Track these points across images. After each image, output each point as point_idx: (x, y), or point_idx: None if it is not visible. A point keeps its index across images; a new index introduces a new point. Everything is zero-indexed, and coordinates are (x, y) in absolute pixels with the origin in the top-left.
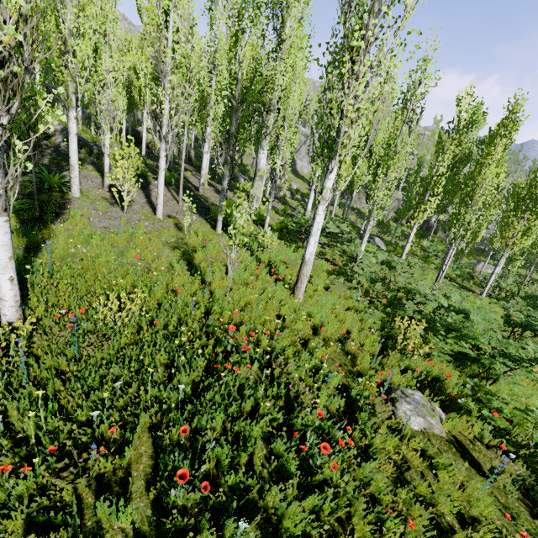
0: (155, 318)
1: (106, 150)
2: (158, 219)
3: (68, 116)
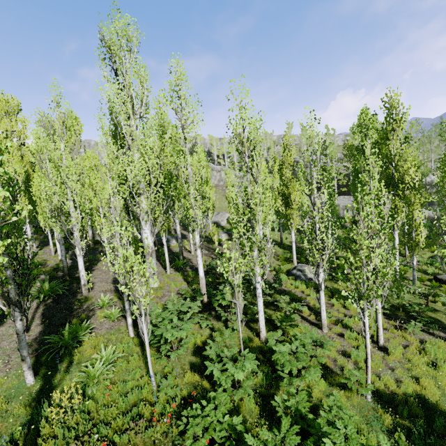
0: None
1: None
2: None
3: None
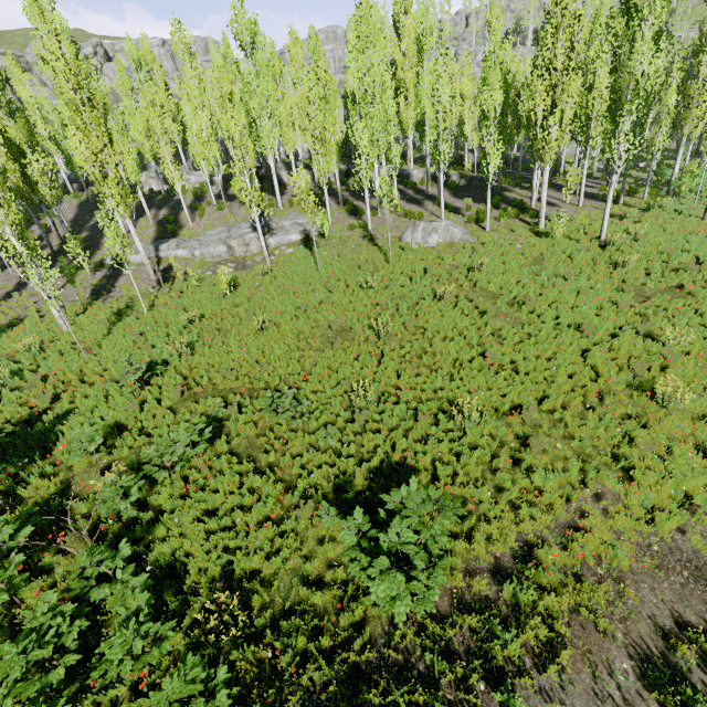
0: (648, 232)
1: (538, 177)
2: (581, 208)
3: (534, 165)
